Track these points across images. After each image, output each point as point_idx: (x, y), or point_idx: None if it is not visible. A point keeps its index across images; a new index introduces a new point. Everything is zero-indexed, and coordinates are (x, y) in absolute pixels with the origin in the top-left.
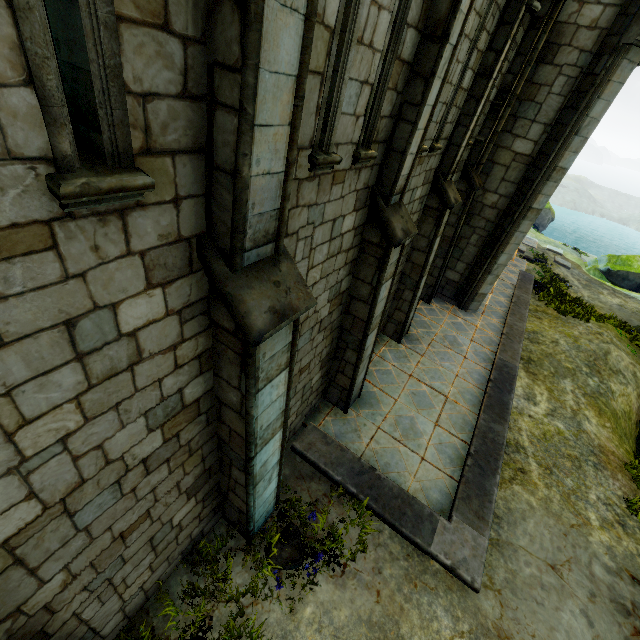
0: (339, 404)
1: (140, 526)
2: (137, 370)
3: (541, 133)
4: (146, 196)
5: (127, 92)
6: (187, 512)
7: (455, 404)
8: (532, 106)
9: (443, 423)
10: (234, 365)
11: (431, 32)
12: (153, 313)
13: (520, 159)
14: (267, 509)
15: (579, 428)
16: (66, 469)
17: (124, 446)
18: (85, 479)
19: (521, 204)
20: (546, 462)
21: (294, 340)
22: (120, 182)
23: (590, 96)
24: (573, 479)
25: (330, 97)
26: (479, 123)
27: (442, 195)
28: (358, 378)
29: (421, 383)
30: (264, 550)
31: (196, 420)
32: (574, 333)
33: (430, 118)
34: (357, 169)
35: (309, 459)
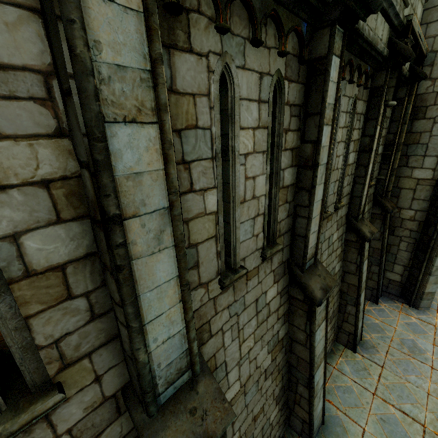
0: (303, 435)
1: None
2: None
3: (435, 162)
4: (67, 393)
5: (40, 348)
6: None
7: (437, 437)
8: (419, 146)
9: None
10: None
11: (304, 164)
12: None
13: (423, 182)
14: None
15: None
16: None
17: None
18: None
19: None
20: None
21: None
22: (31, 415)
23: None
24: None
25: (229, 237)
26: (375, 168)
27: (357, 232)
28: (316, 410)
29: (388, 404)
30: None
31: None
32: None
33: (322, 206)
34: (268, 259)
35: None
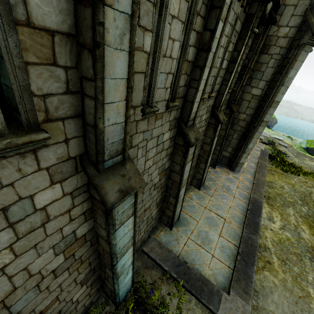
0: (167, 225)
1: (52, 305)
2: (47, 226)
3: (265, 85)
4: (48, 141)
5: (34, 95)
6: (81, 293)
7: (230, 223)
8: (259, 73)
9: (223, 234)
10: (102, 217)
11: (202, 47)
12: (55, 196)
13: (255, 97)
14: (127, 288)
15: (299, 236)
16: (4, 284)
17: (40, 266)
18: (16, 287)
19: (258, 119)
20: (282, 257)
21: (135, 201)
22: (29, 139)
23: (287, 68)
24: (298, 267)
25: (151, 81)
26: (233, 82)
27: (216, 117)
28: (177, 211)
29: (211, 212)
30: (125, 313)
31: (84, 245)
32: (292, 182)
33: (205, 85)
34: (169, 111)
35: (151, 257)
